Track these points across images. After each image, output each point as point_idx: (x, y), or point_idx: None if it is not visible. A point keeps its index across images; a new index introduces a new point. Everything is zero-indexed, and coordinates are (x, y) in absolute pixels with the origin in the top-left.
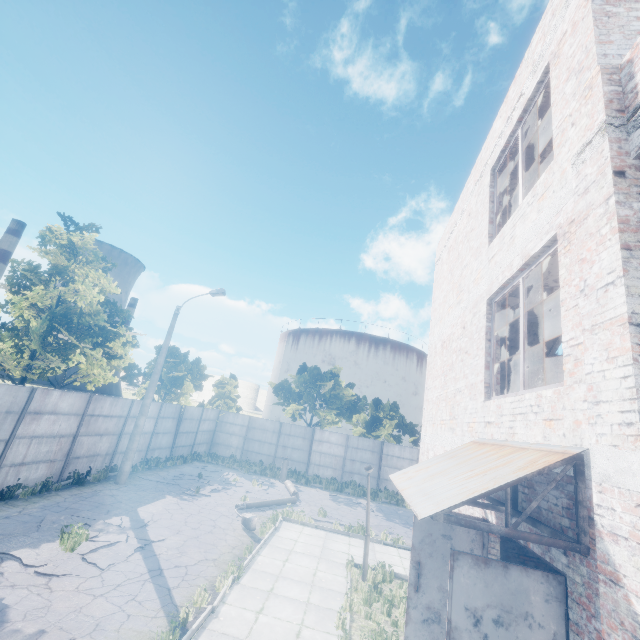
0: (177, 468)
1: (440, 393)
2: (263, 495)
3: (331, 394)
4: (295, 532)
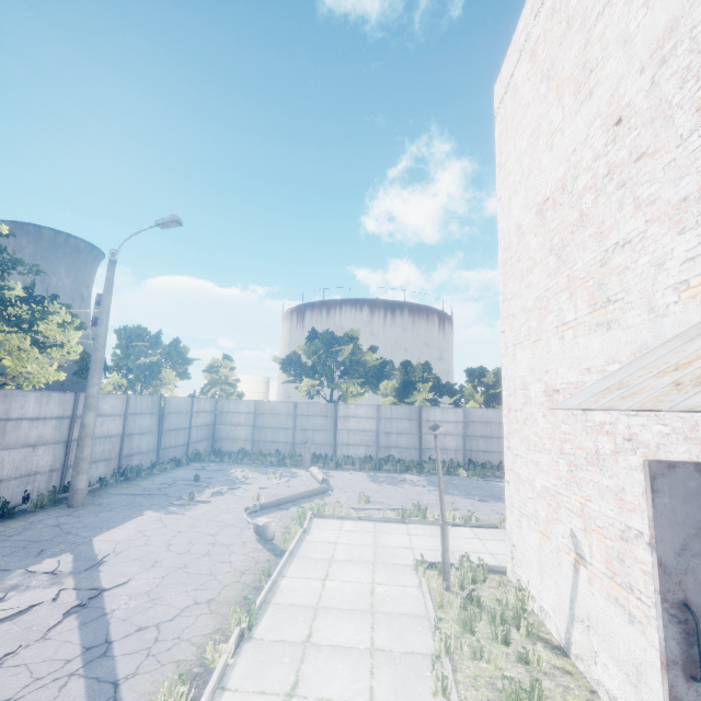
0: (167, 474)
1: (548, 286)
2: (283, 489)
3: (351, 361)
4: (332, 531)
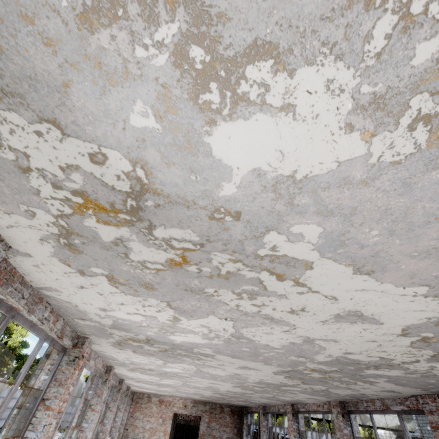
0: None
1: None
2: None
3: None
4: None
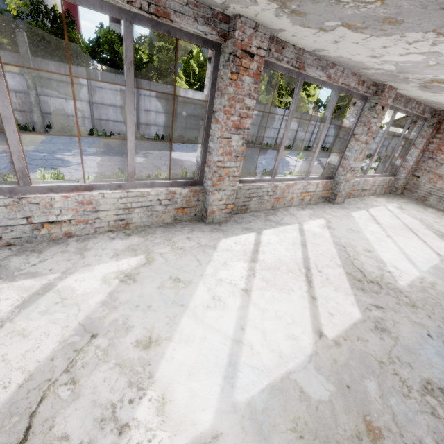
0: None
1: None
2: None
3: None
4: None
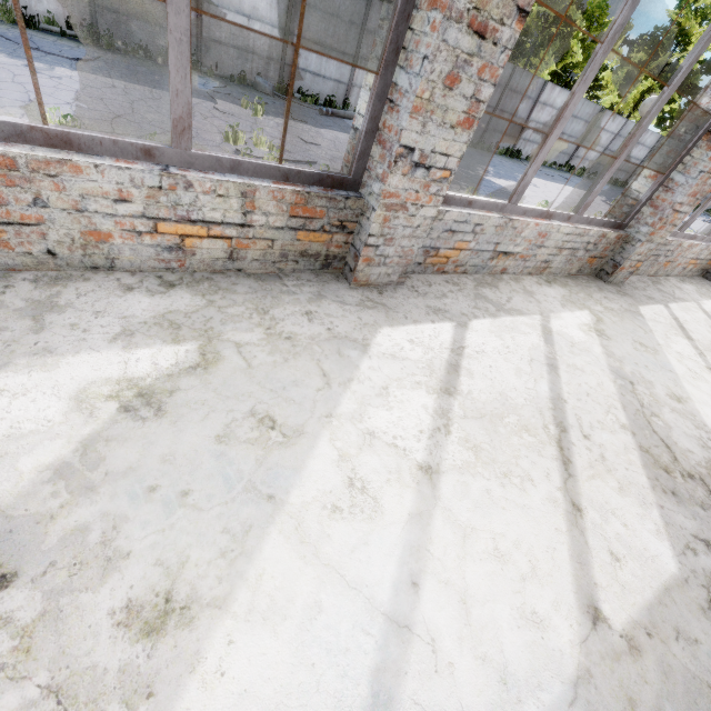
0: None
1: None
2: None
3: None
4: None
